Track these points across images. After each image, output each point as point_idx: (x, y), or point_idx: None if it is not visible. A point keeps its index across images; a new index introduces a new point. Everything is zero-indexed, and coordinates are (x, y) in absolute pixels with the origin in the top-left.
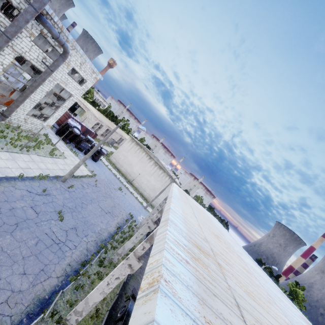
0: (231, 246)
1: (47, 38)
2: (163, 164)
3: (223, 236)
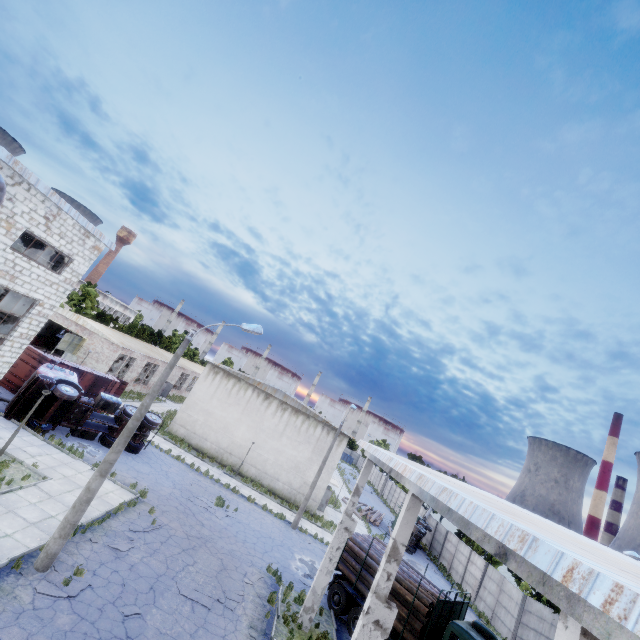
0: None
1: None
2: (300, 402)
3: None
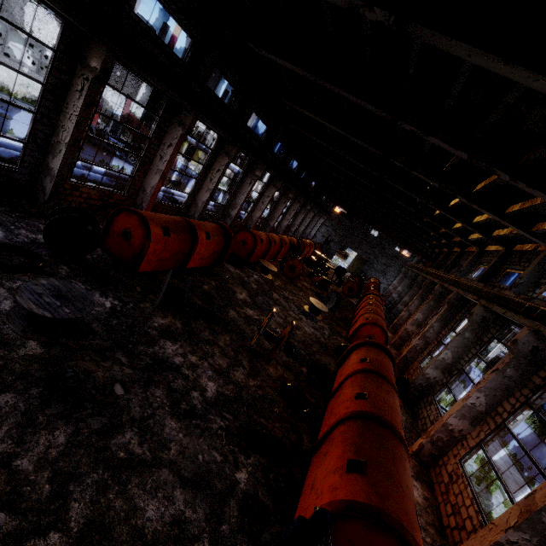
0: None
1: None
2: None
3: None
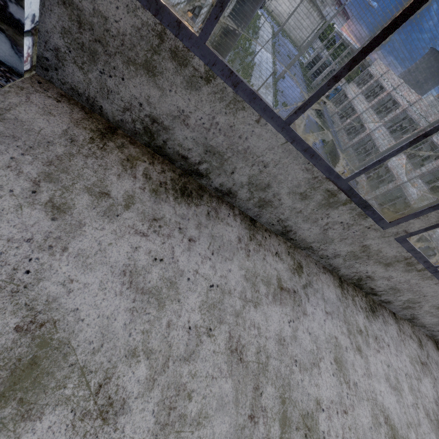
0: None
1: None
2: None
3: None
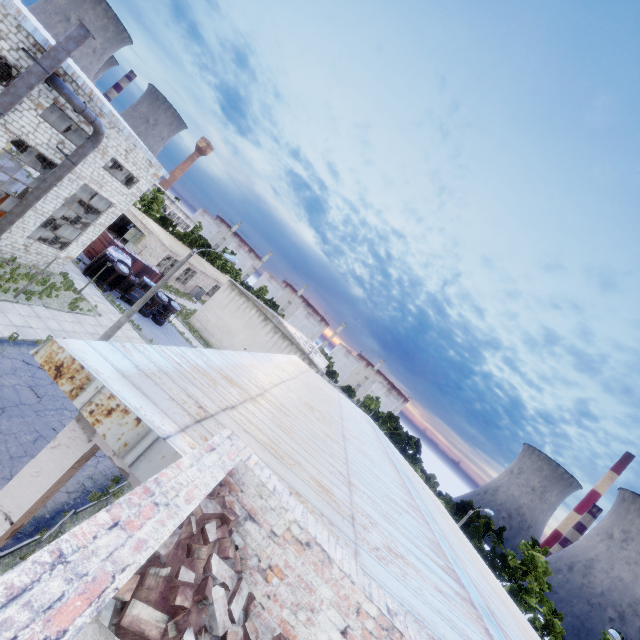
0: (344, 428)
1: (66, 111)
2: (289, 330)
3: (337, 418)
